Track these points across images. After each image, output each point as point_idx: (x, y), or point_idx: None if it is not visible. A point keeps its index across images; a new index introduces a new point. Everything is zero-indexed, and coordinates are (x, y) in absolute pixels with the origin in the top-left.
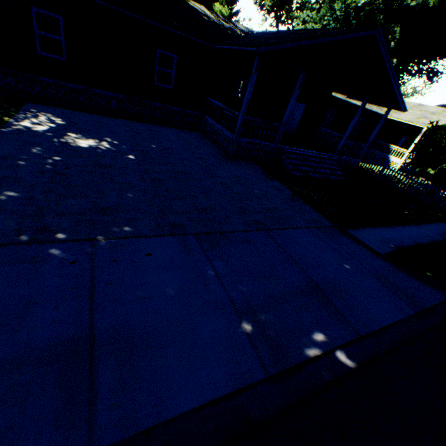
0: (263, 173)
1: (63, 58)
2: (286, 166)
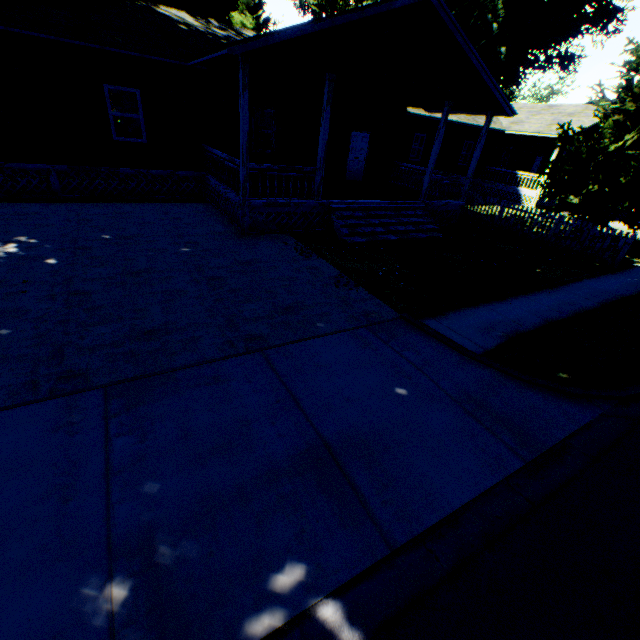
0: (298, 249)
1: None
2: (339, 230)
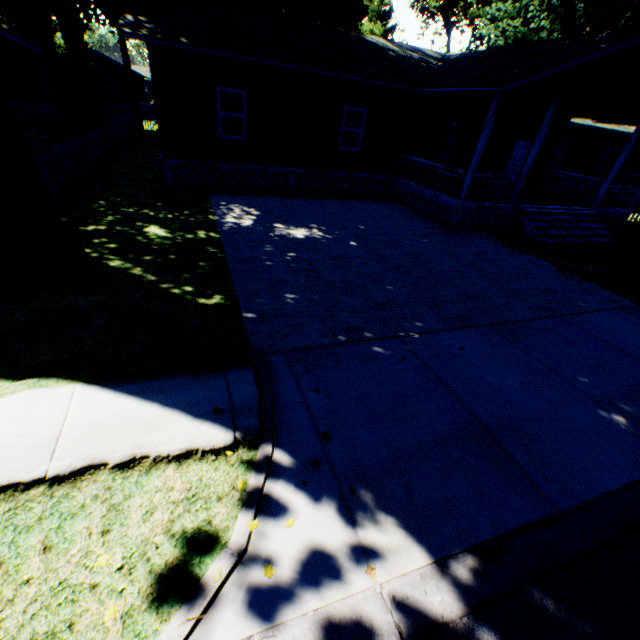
0: (504, 246)
1: (243, 138)
2: (529, 232)
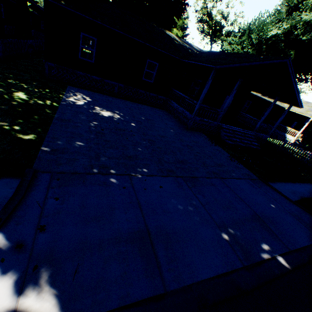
0: (209, 140)
1: (92, 61)
2: (223, 136)
